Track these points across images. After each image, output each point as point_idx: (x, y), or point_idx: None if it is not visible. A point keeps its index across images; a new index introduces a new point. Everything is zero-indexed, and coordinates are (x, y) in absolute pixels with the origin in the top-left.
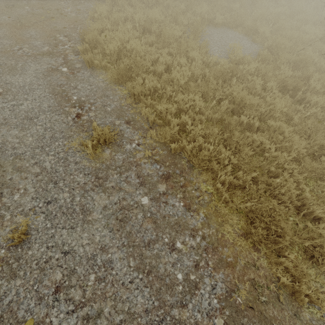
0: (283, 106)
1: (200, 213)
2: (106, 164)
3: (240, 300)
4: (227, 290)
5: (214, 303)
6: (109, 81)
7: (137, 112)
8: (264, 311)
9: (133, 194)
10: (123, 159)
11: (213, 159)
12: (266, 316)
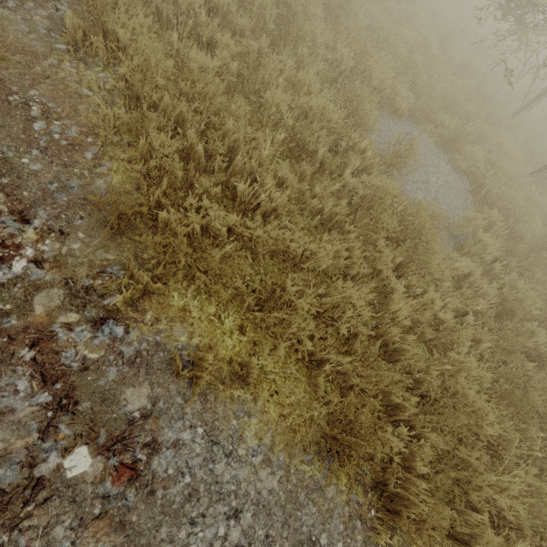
0: None
1: None
2: None
3: None
4: None
5: None
6: (283, 446)
7: None
8: None
9: None
10: None
11: None
12: None
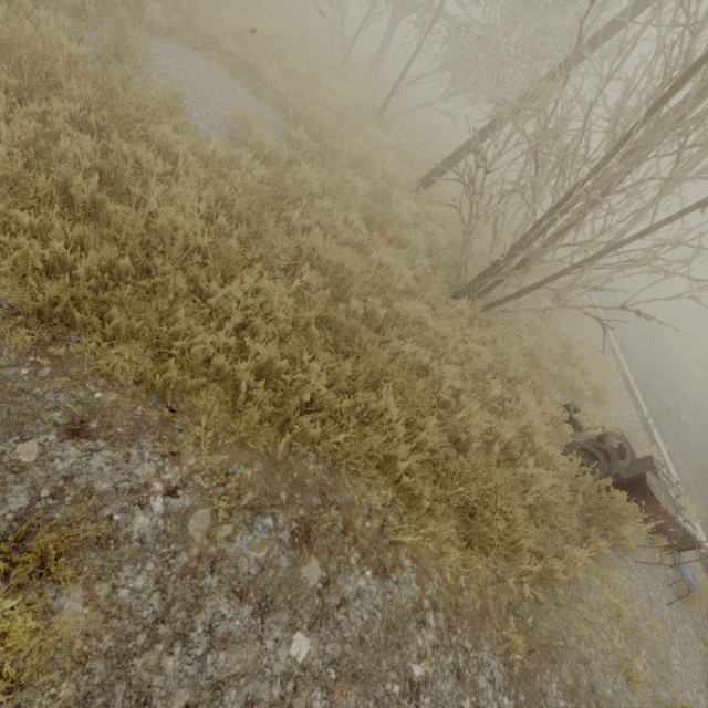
0: (402, 270)
1: (404, 562)
2: (105, 653)
3: (520, 657)
4: (504, 660)
5: (508, 707)
6: None
7: (87, 375)
8: (540, 638)
9: (262, 662)
10: (156, 580)
11: (373, 431)
12: (545, 643)
